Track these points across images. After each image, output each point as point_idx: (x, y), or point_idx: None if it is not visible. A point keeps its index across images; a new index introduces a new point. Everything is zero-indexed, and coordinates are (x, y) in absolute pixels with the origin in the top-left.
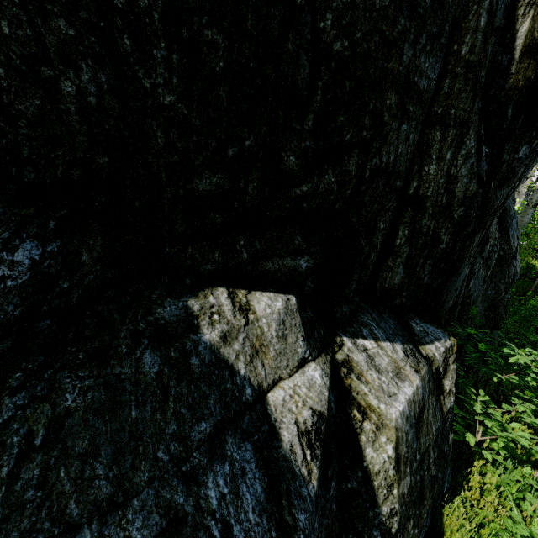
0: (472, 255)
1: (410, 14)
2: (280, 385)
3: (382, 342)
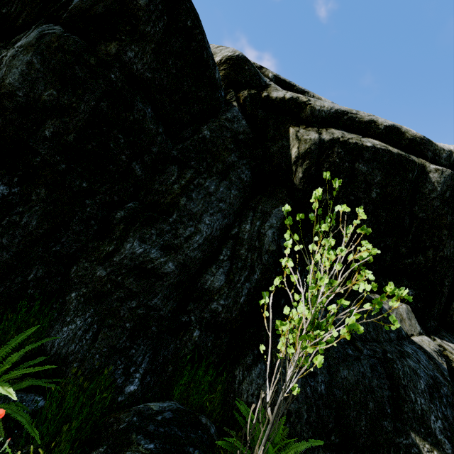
0: None
1: (448, 207)
2: (414, 337)
3: None
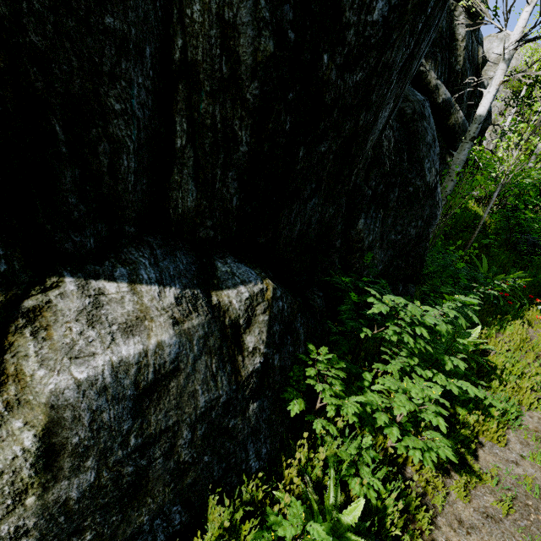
0: (324, 175)
1: None
2: None
3: (144, 285)
